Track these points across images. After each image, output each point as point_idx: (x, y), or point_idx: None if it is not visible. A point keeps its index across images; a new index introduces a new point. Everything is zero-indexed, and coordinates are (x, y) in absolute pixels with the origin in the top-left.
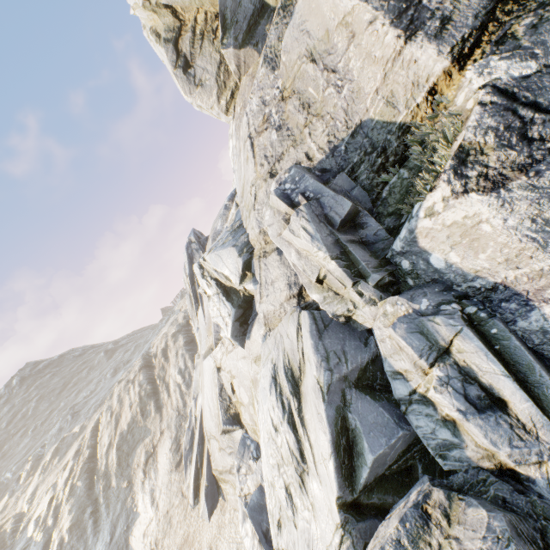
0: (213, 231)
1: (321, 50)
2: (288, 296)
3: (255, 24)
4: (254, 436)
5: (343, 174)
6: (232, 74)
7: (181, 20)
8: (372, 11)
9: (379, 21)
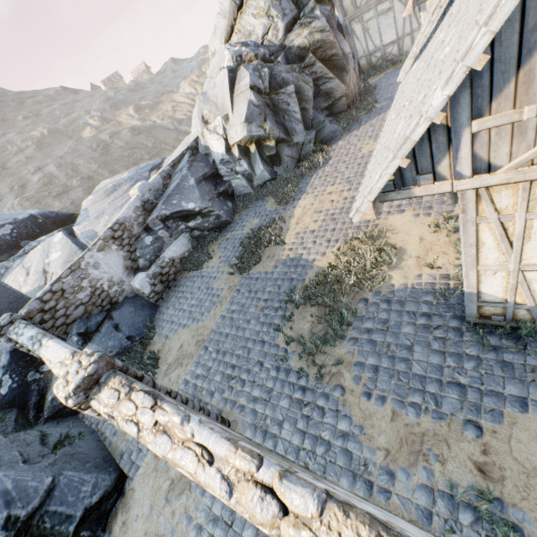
0: None
1: None
2: None
3: None
4: None
5: None
6: None
7: None
8: None
9: None
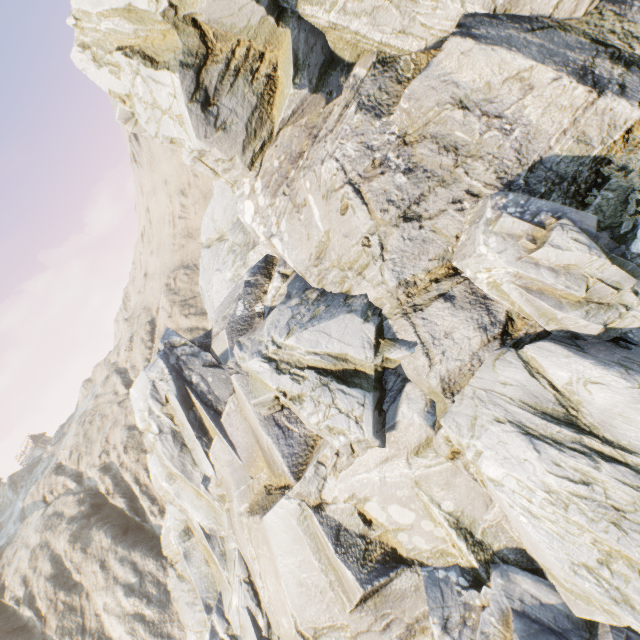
0: (228, 320)
1: (478, 99)
2: (485, 340)
3: (325, 74)
4: (445, 560)
5: (546, 200)
6: (266, 123)
7: (209, 47)
8: (554, 72)
9: (565, 79)
